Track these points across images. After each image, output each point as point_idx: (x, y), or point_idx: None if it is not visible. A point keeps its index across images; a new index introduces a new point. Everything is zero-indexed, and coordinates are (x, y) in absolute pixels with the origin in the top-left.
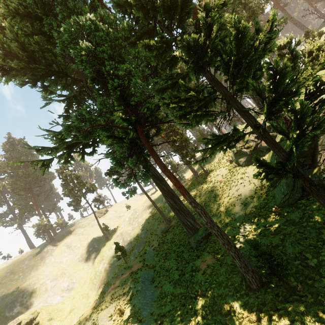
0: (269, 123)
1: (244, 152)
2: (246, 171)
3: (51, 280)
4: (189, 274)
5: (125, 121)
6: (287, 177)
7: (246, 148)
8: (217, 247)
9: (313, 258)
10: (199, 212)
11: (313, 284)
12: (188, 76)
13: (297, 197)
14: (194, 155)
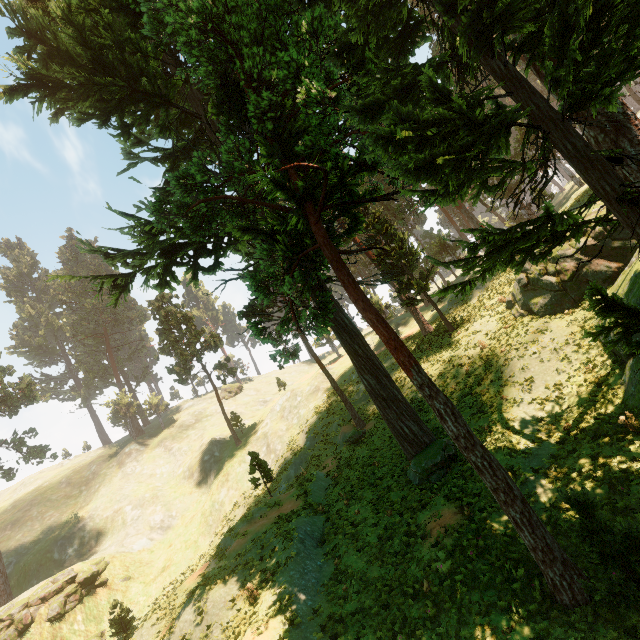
0: None
1: (545, 282)
2: (547, 328)
3: (132, 505)
4: (402, 541)
5: (280, 189)
6: None
7: (551, 273)
8: (469, 490)
9: None
10: (441, 410)
11: None
12: (442, 71)
13: None
14: (426, 287)
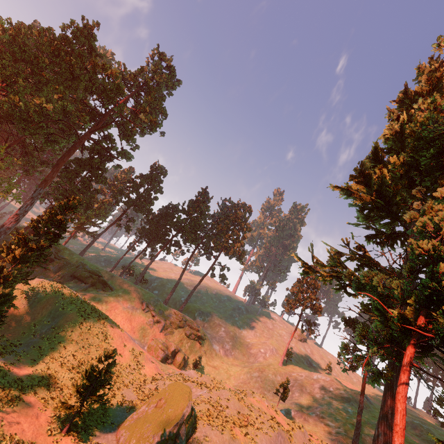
0: None
1: None
2: None
3: (225, 330)
4: None
5: (403, 321)
6: None
7: None
8: None
9: None
10: None
11: None
12: None
13: None
14: None
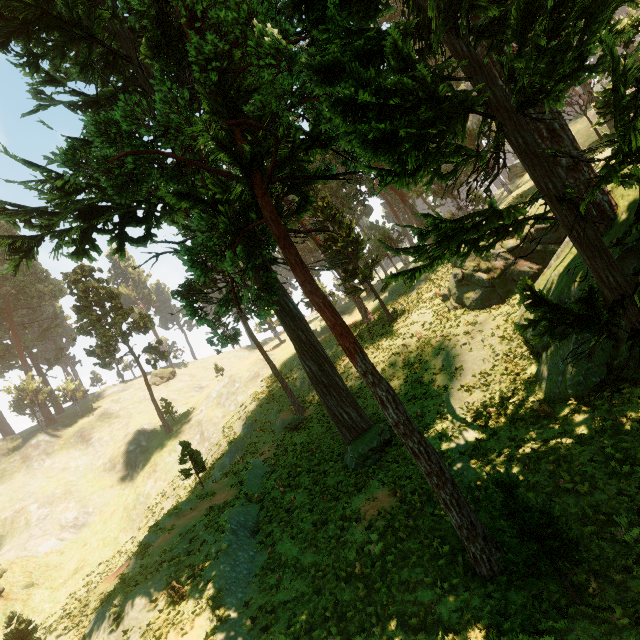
0: (635, 173)
1: (478, 279)
2: (477, 321)
3: (39, 504)
4: (336, 525)
5: (224, 151)
6: (577, 339)
7: (483, 270)
8: (402, 473)
9: (628, 524)
10: (383, 397)
11: (625, 582)
12: (406, 44)
13: (593, 384)
14: (371, 276)
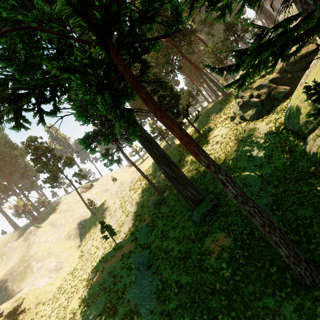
0: None
1: (253, 102)
2: (256, 127)
3: (36, 261)
4: (197, 258)
5: (79, 16)
6: None
7: (256, 96)
8: (230, 222)
9: None
10: (224, 180)
11: None
12: None
13: None
14: (188, 114)
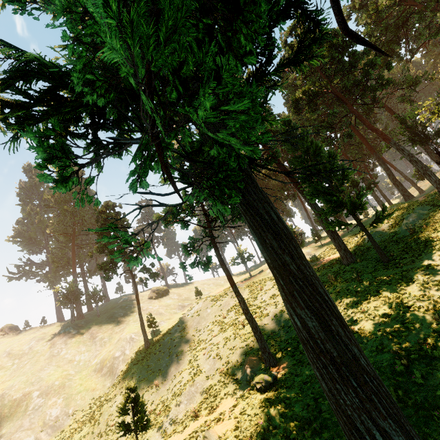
0: None
1: None
2: None
3: (40, 392)
4: None
5: None
6: None
7: None
8: None
9: None
10: None
11: None
12: None
13: None
14: (362, 206)
